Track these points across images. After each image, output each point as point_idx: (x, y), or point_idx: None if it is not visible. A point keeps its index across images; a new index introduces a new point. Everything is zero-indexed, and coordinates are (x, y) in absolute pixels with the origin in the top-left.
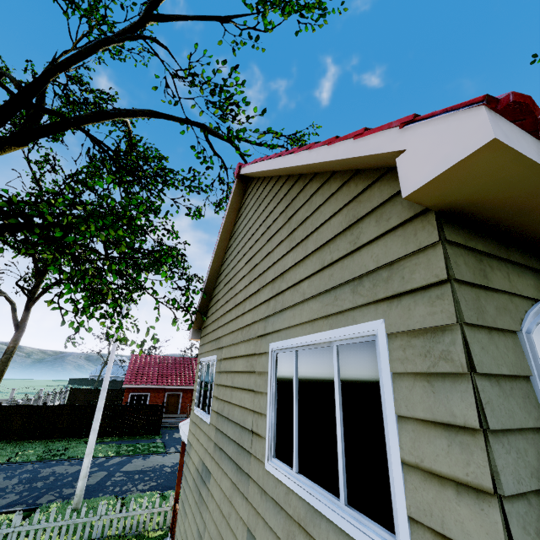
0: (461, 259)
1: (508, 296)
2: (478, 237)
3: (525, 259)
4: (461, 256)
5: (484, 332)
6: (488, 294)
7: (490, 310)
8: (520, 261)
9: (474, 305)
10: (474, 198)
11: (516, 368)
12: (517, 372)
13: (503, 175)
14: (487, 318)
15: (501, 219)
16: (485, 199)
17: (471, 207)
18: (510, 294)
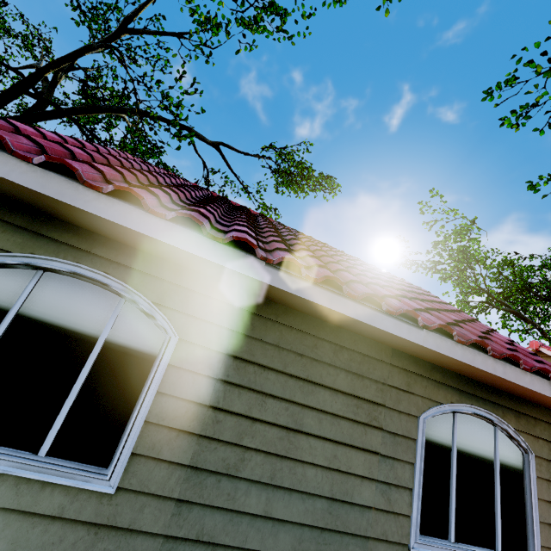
0: None
1: None
2: None
3: (31, 224)
4: None
5: None
6: None
7: None
8: (19, 223)
9: None
10: None
11: None
12: None
13: None
14: None
15: None
16: None
17: None
18: None
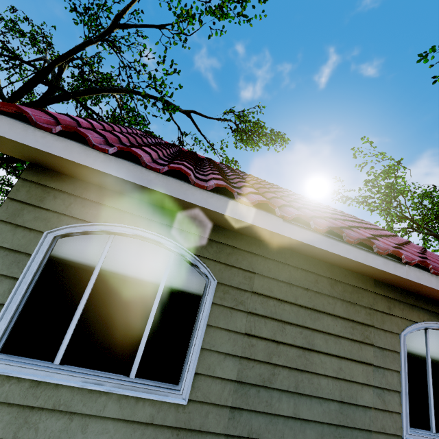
0: (26, 188)
1: (58, 214)
2: (59, 180)
3: (101, 199)
4: (28, 187)
5: (11, 226)
6: (37, 209)
7: (28, 217)
8: (93, 199)
9: (13, 212)
10: (28, 156)
11: (21, 247)
12: (19, 249)
13: (11, 144)
14: (18, 220)
15: (68, 171)
16: (34, 157)
17: (38, 161)
18: (63, 214)
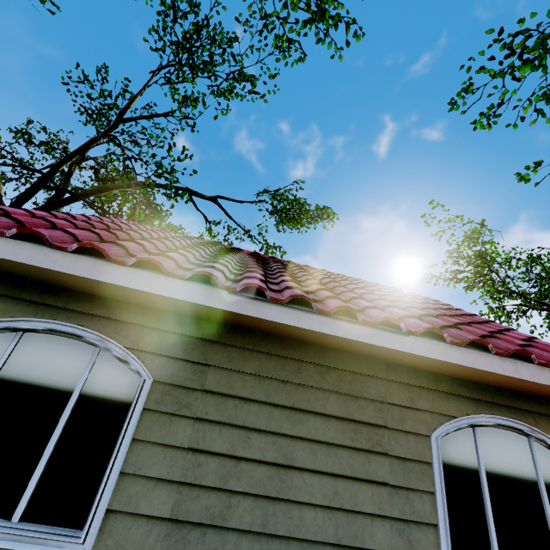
0: None
1: None
2: None
3: (13, 291)
4: None
5: None
6: None
7: None
8: (2, 292)
9: None
10: None
11: None
12: None
13: None
14: None
15: None
16: None
17: None
18: None
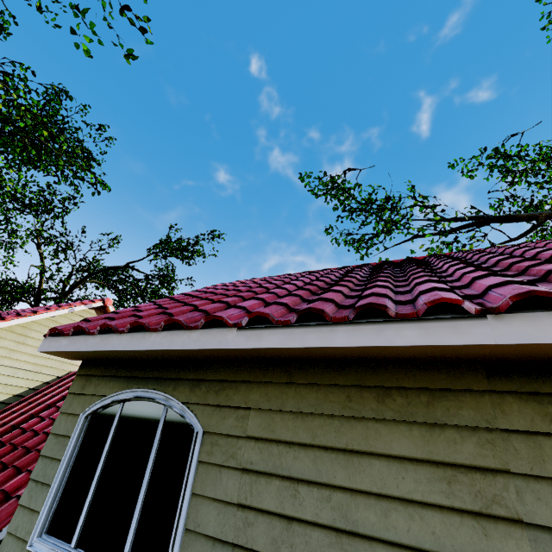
0: None
1: None
2: None
3: None
4: None
5: None
6: None
7: None
8: None
9: None
10: None
11: None
12: None
13: None
14: None
15: None
16: None
17: None
18: None
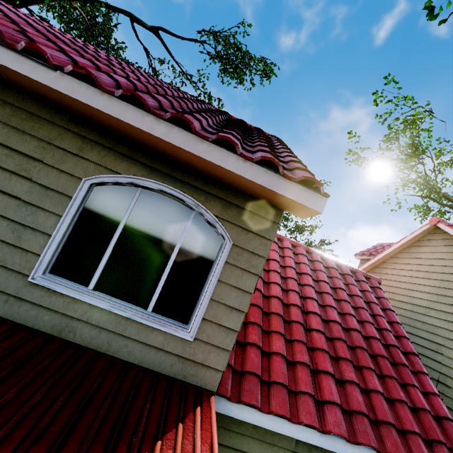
0: None
1: None
2: None
3: None
4: None
5: None
6: None
7: None
8: None
9: None
10: None
11: None
12: None
13: None
14: None
15: None
16: None
17: None
18: None
